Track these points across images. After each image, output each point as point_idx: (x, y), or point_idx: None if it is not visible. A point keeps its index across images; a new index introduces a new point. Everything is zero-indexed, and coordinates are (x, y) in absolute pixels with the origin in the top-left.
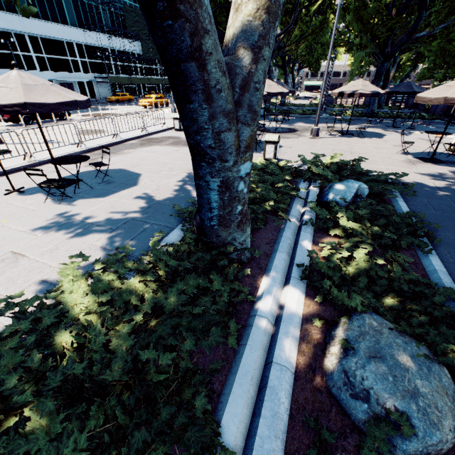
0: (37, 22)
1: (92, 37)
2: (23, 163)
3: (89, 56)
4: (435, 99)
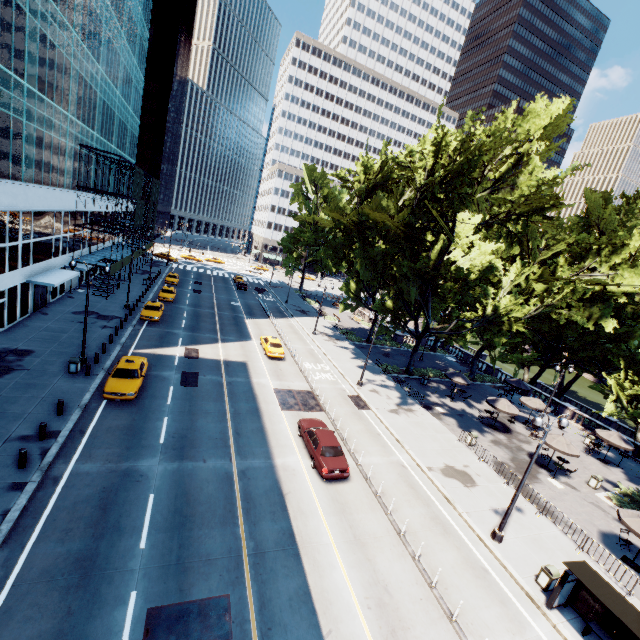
0: (40, 190)
1: (82, 200)
2: (585, 557)
3: (70, 227)
4: (619, 446)
